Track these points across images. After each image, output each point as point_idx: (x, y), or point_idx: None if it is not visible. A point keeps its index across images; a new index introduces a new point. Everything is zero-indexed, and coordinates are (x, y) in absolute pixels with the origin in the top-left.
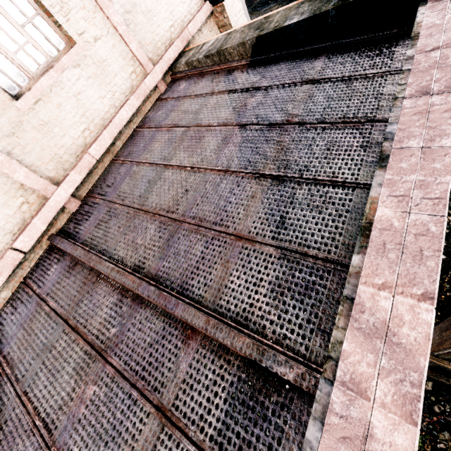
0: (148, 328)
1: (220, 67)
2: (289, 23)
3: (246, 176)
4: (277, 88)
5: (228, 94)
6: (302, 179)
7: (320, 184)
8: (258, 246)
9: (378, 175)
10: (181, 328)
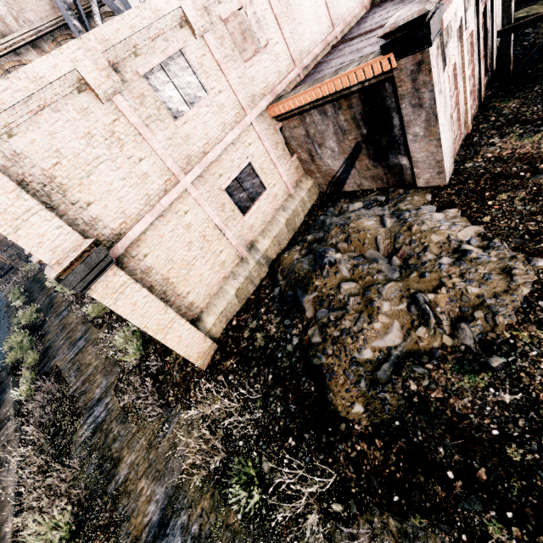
0: None
1: None
2: None
3: None
4: None
5: None
6: None
7: None
8: None
9: None
10: None
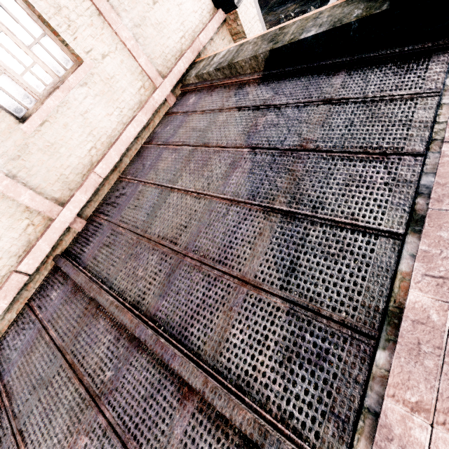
0: (143, 376)
1: (231, 80)
2: (305, 36)
3: (254, 208)
4: (291, 107)
5: (238, 111)
6: (316, 218)
7: (337, 227)
8: (264, 296)
9: (409, 242)
10: (177, 384)
